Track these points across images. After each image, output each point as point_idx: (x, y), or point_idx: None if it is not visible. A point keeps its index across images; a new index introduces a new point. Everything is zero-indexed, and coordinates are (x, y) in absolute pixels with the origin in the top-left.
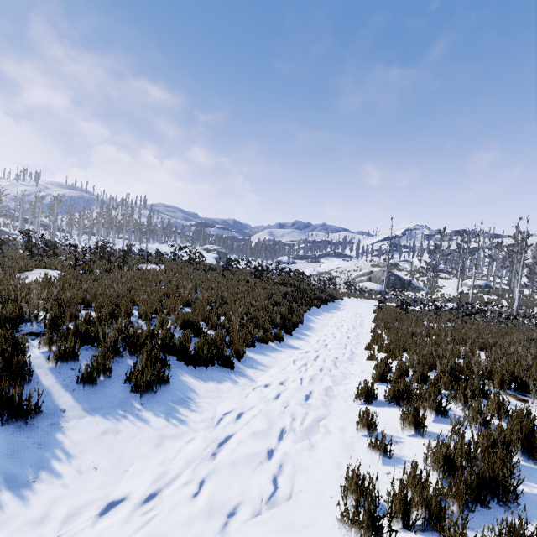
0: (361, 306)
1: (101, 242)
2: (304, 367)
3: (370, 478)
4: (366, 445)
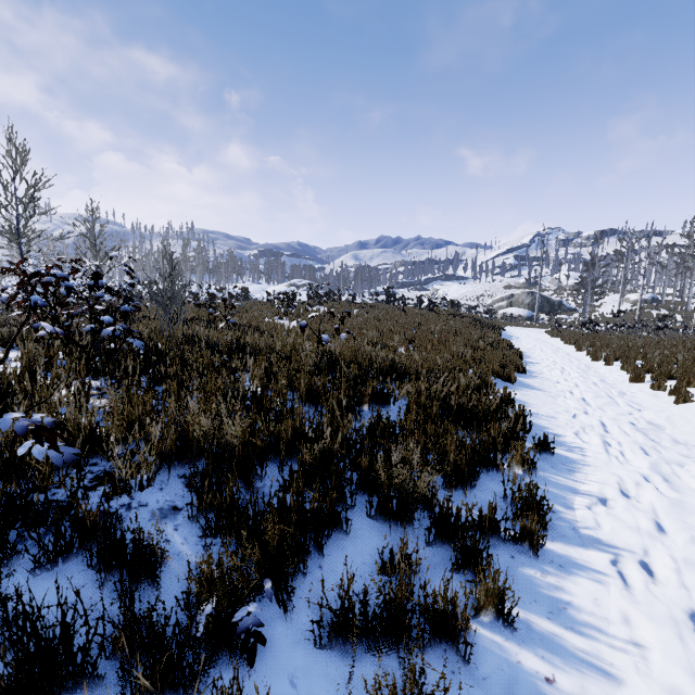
0: (528, 333)
1: (220, 287)
2: (567, 371)
3: (690, 394)
4: (664, 394)
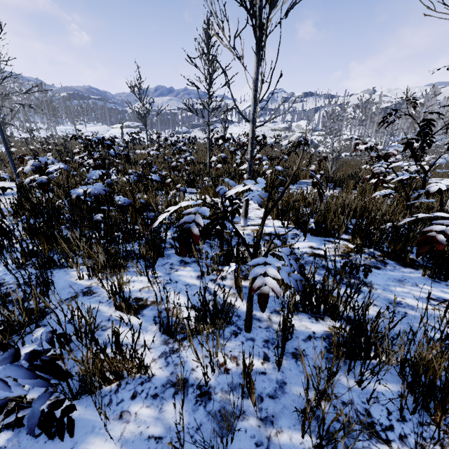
0: None
1: (131, 132)
2: None
3: None
4: None
